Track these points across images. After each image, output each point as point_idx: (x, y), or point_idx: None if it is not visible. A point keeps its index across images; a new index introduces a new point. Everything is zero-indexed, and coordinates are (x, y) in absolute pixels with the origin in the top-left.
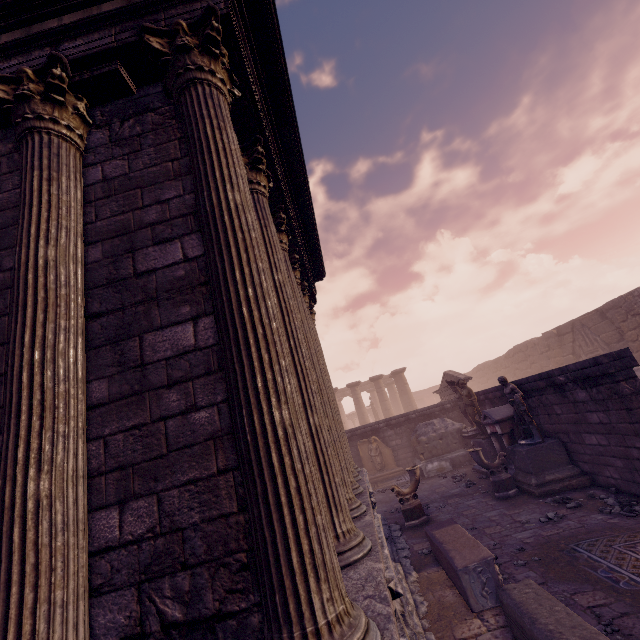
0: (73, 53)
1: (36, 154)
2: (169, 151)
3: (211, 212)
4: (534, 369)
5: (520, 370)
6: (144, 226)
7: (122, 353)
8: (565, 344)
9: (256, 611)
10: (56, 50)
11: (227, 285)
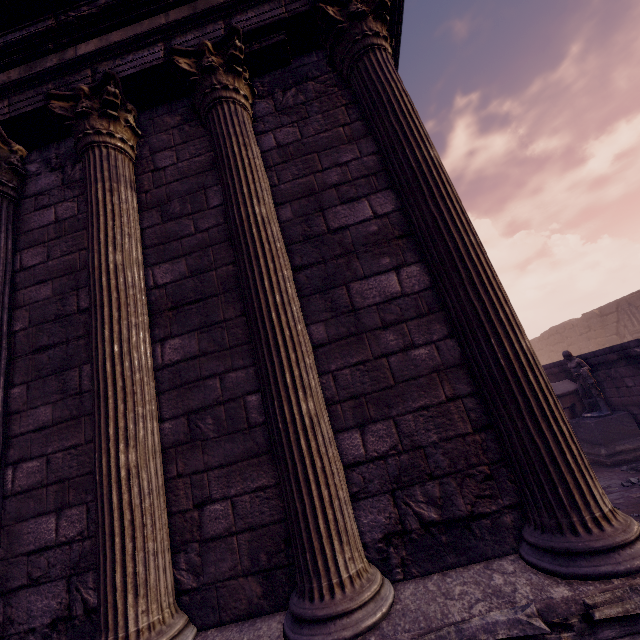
0: (246, 25)
1: (229, 122)
2: (337, 117)
3: (417, 168)
4: (571, 351)
5: (555, 352)
6: (328, 187)
7: (332, 300)
8: (608, 324)
9: (507, 512)
10: (230, 23)
11: (450, 232)
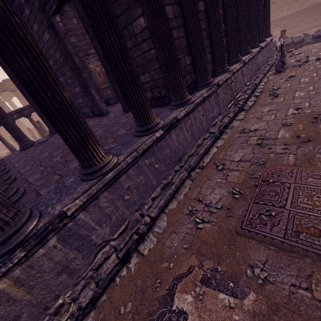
0: None
1: None
2: None
3: None
4: None
5: None
6: None
7: None
8: None
9: None
10: None
11: None
